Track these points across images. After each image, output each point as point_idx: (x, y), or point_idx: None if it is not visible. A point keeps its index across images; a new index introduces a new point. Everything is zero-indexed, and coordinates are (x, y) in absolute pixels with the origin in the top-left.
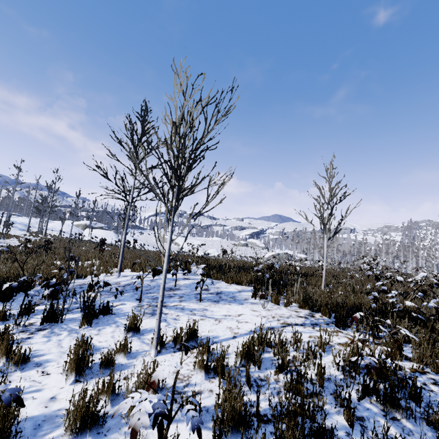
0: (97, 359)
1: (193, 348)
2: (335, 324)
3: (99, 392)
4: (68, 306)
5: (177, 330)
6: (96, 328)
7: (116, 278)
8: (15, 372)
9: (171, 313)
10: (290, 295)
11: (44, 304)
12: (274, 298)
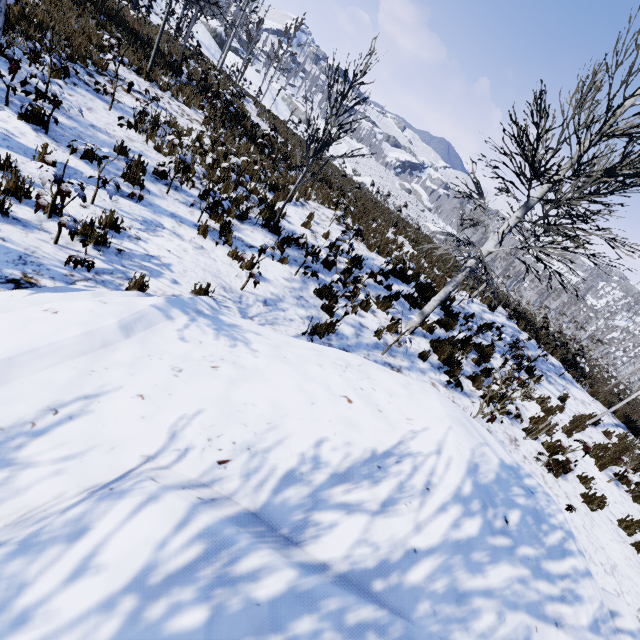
0: (568, 418)
1: (594, 426)
2: (633, 432)
3: (601, 447)
4: (498, 349)
5: (593, 416)
6: (540, 387)
7: (470, 304)
8: (551, 415)
9: (555, 384)
10: (600, 393)
11: (479, 337)
12: (591, 391)
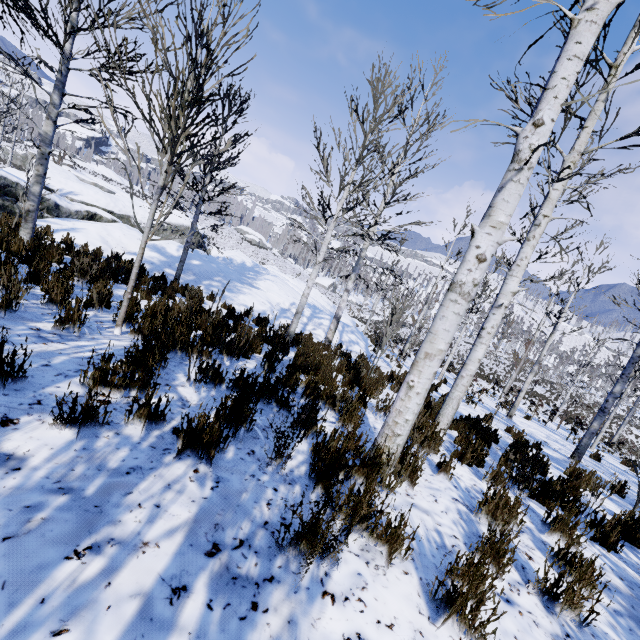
0: None
1: None
2: None
3: None
4: None
5: None
6: None
7: None
8: None
9: None
10: None
11: None
12: None
